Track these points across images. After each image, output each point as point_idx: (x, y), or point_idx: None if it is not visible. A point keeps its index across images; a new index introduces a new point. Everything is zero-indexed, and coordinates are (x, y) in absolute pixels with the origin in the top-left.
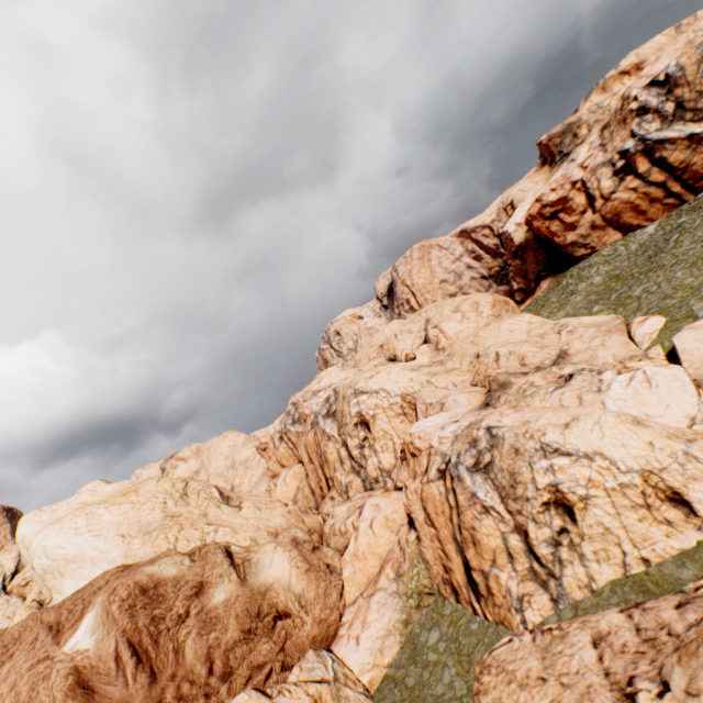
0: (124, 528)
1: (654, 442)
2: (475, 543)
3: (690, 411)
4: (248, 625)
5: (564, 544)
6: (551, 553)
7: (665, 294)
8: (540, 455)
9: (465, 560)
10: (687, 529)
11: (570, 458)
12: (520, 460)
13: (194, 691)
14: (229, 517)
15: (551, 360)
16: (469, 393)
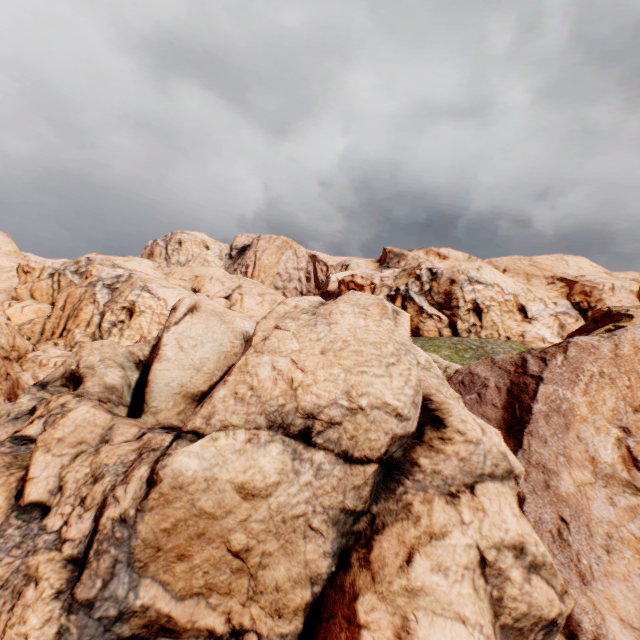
0: None
1: None
2: None
3: None
4: None
5: None
6: None
7: None
8: None
9: None
10: None
11: None
12: None
13: None
14: None
15: None
16: None
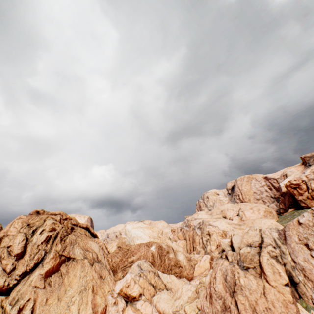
0: (149, 235)
1: None
2: None
3: None
4: (175, 264)
5: None
6: None
7: None
8: None
9: None
10: None
11: None
12: None
13: (166, 268)
14: (170, 243)
15: None
16: None
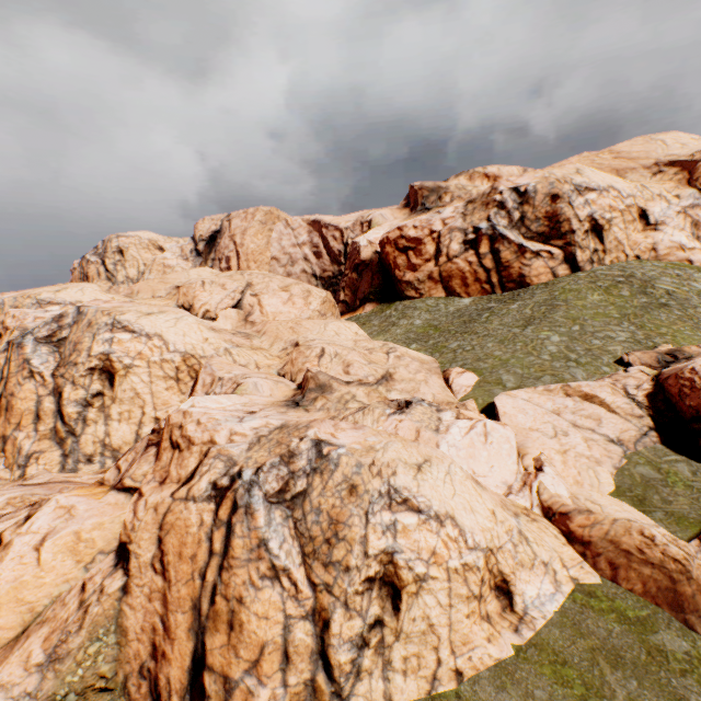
0: None
1: (496, 511)
2: (233, 626)
3: (508, 478)
4: None
5: (372, 644)
6: (353, 659)
7: (479, 357)
8: (385, 503)
9: (200, 649)
10: (503, 629)
11: (420, 517)
12: (354, 505)
13: None
14: None
15: (376, 379)
16: (276, 382)
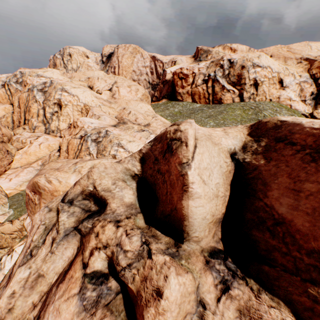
0: None
1: None
2: None
3: None
4: None
5: None
6: None
7: None
8: (117, 145)
9: None
10: None
11: (124, 150)
12: (110, 144)
13: None
14: None
15: (144, 124)
16: (112, 119)
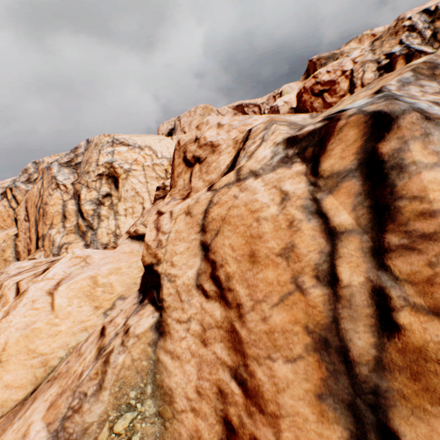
0: None
1: None
2: None
3: None
4: None
5: None
6: None
7: None
8: None
9: None
10: None
11: None
12: None
13: None
14: None
15: None
16: None
